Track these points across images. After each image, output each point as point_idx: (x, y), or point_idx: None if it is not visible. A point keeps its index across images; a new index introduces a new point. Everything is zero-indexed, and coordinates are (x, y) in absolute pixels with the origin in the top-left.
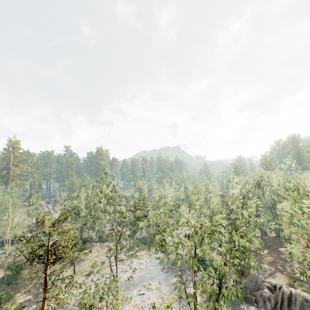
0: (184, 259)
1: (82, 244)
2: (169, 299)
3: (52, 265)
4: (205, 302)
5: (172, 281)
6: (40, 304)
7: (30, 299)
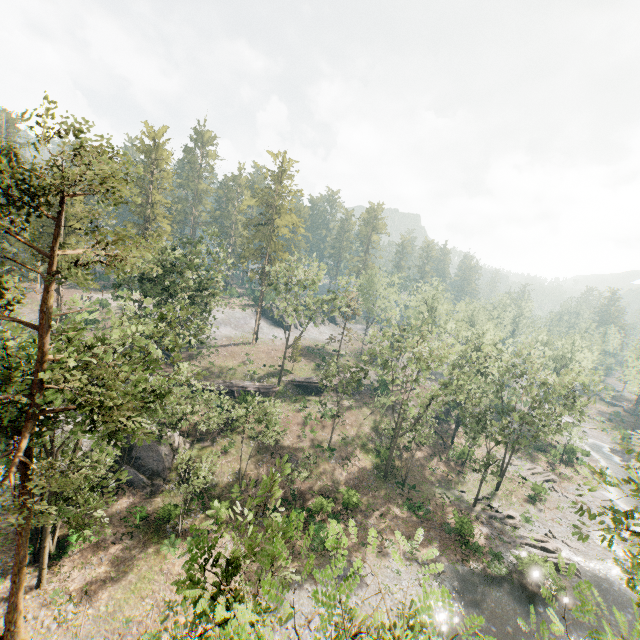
0: None
1: (456, 429)
2: None
3: (427, 459)
4: None
5: None
6: (532, 553)
7: (493, 534)
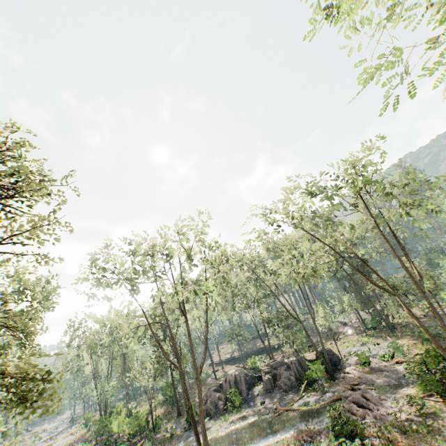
0: (169, 280)
1: None
2: None
3: None
4: None
5: None
6: None
7: None
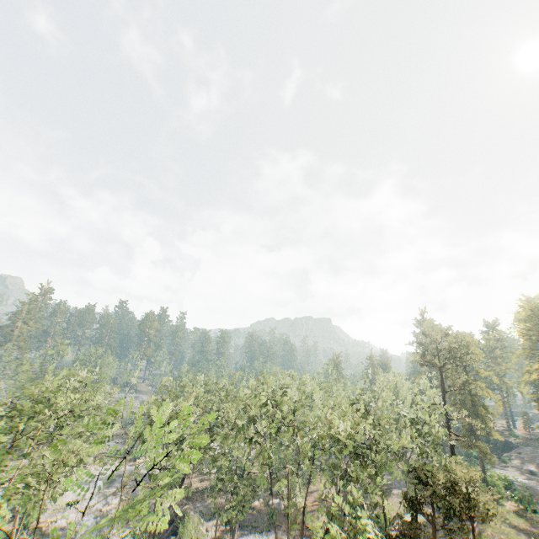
0: None
1: None
2: (82, 502)
3: None
4: (111, 511)
5: (107, 490)
6: None
7: None
